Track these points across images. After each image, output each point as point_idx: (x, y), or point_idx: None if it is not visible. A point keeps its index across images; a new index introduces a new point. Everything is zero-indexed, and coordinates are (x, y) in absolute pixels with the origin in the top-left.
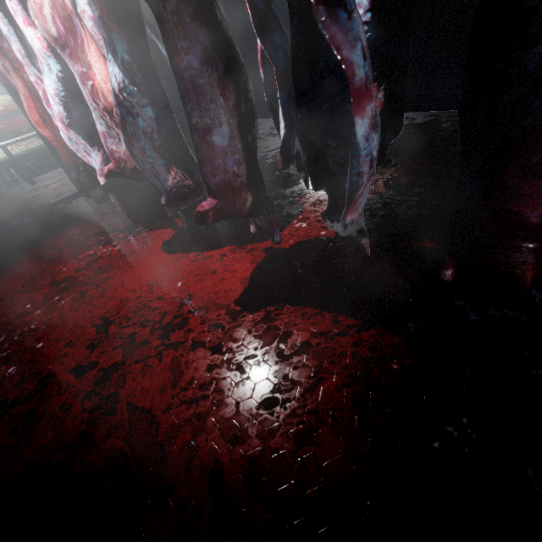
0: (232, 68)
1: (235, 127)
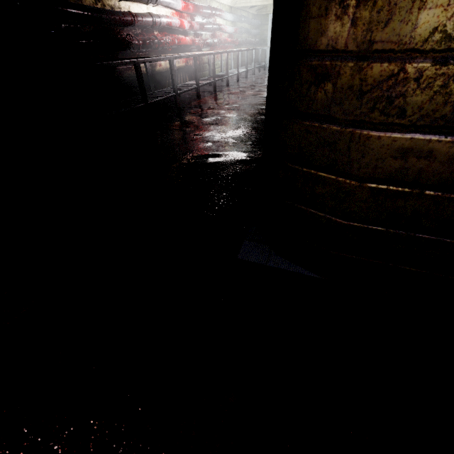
0: None
1: None
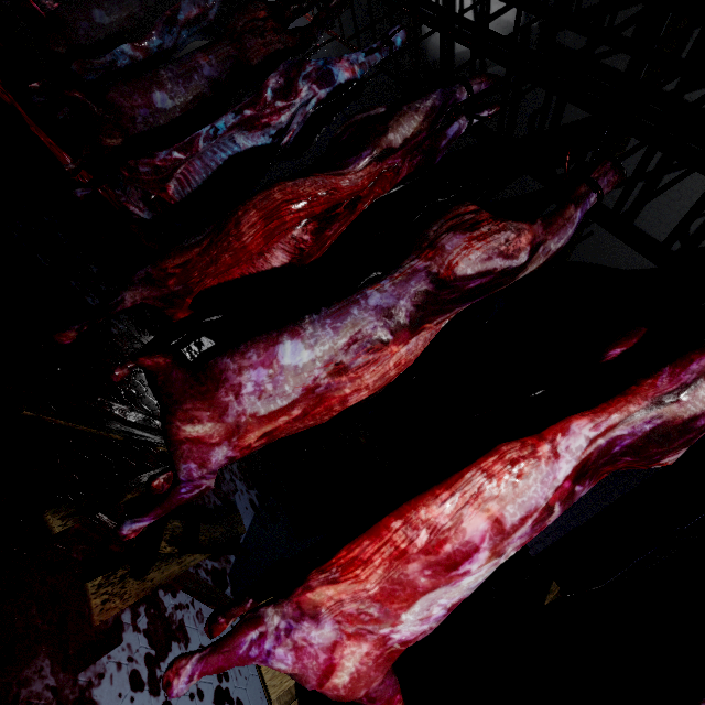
0: (148, 25)
1: (114, 31)
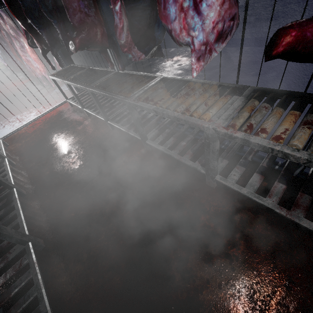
0: None
1: None
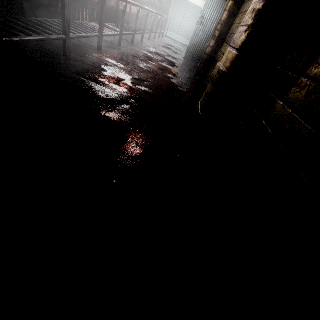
0: None
1: None
